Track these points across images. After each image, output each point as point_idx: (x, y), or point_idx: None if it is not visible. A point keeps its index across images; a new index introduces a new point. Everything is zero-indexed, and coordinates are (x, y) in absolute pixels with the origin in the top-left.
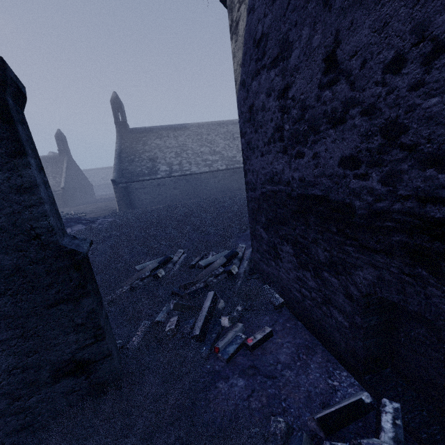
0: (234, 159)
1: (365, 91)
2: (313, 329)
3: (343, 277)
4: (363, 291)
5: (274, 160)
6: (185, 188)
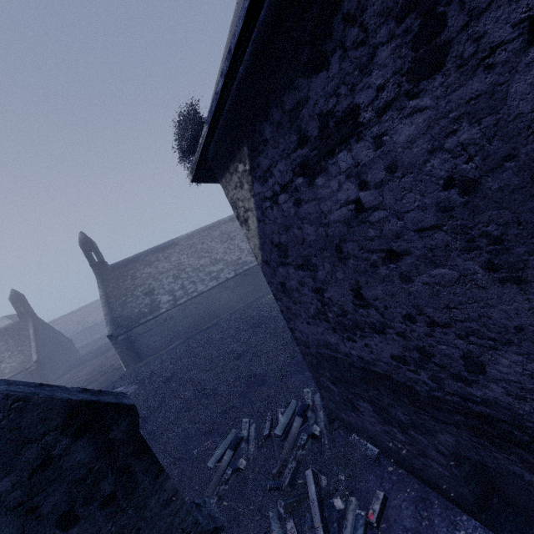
0: (240, 261)
1: (394, 323)
2: (418, 476)
3: (428, 437)
4: (450, 450)
5: (325, 333)
6: (197, 313)
